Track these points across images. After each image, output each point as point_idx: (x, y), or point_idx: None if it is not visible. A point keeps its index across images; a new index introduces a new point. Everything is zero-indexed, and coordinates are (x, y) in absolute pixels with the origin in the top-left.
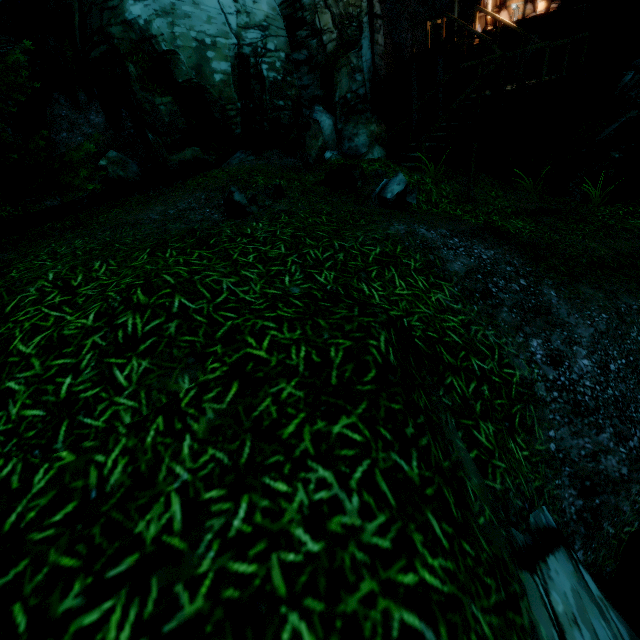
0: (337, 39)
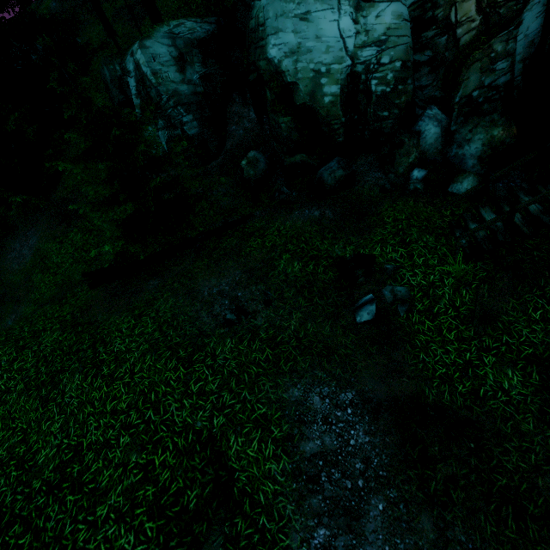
0: (479, 26)
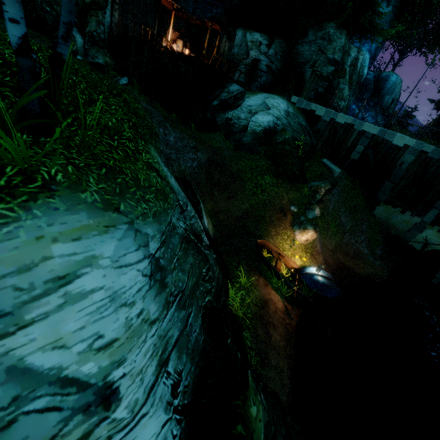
0: None
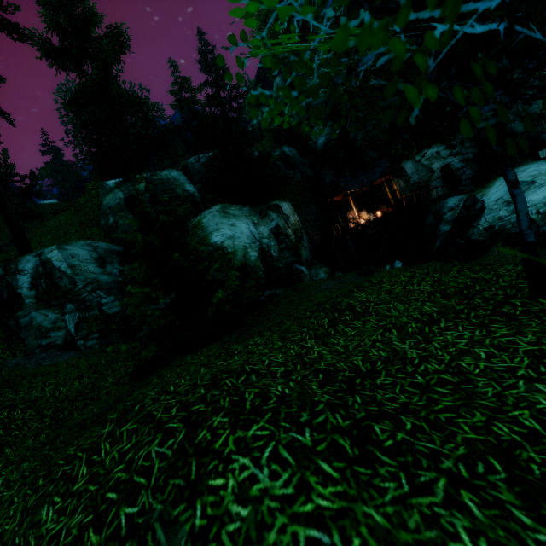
0: (295, 238)
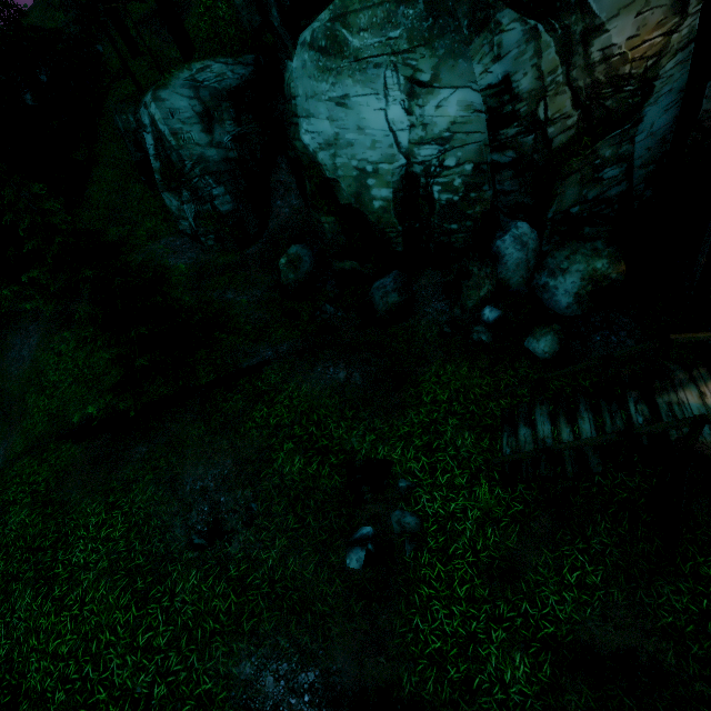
0: (580, 123)
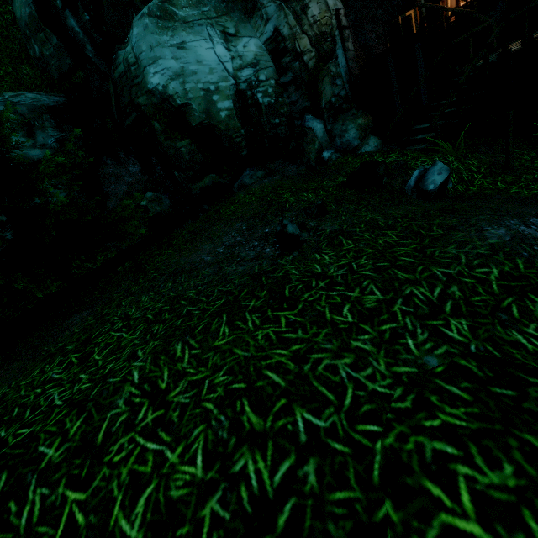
0: (316, 56)
